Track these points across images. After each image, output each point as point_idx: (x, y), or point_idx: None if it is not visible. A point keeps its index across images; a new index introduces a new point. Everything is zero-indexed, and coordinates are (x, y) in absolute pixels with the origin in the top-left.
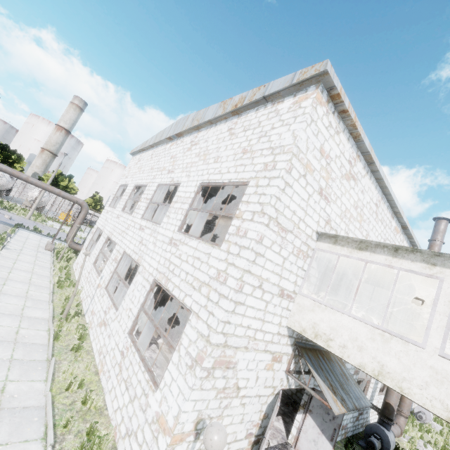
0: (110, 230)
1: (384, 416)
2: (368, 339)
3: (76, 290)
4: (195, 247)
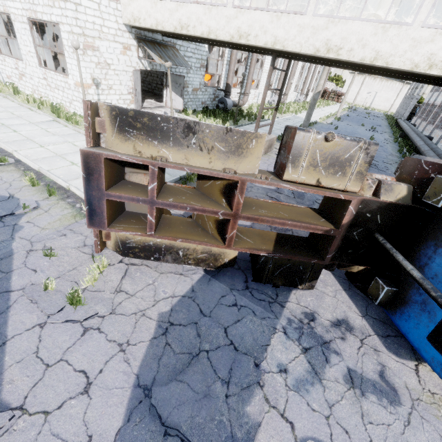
0: None
1: (226, 92)
2: (151, 9)
3: None
4: None
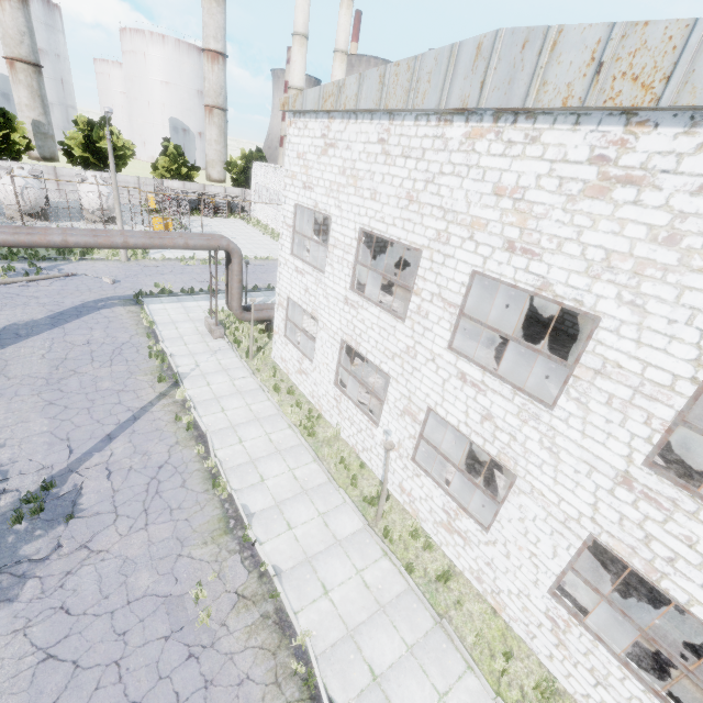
0: (341, 328)
1: None
2: None
3: (334, 432)
4: None
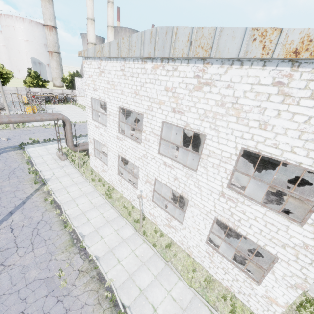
0: (117, 149)
1: None
2: None
3: (120, 194)
4: (262, 213)
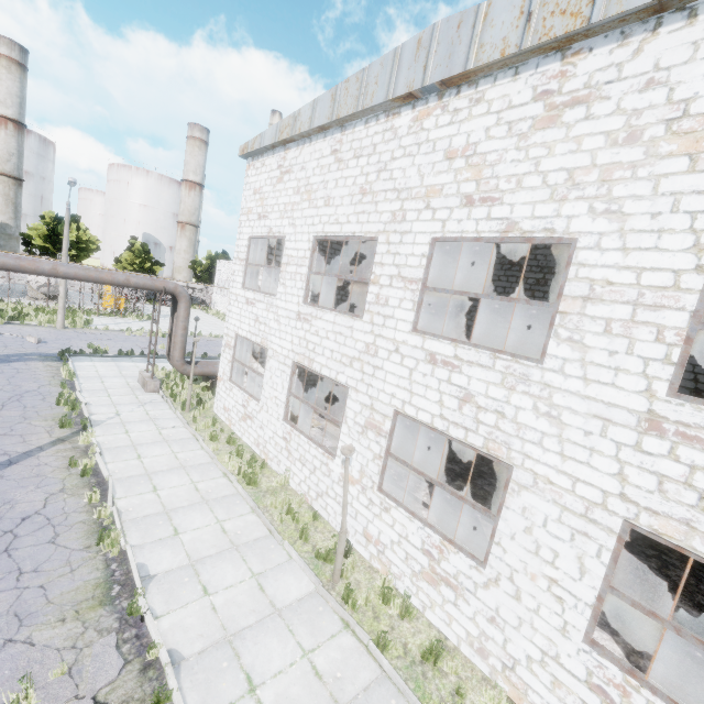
0: (292, 348)
1: None
2: None
3: (281, 479)
4: None
